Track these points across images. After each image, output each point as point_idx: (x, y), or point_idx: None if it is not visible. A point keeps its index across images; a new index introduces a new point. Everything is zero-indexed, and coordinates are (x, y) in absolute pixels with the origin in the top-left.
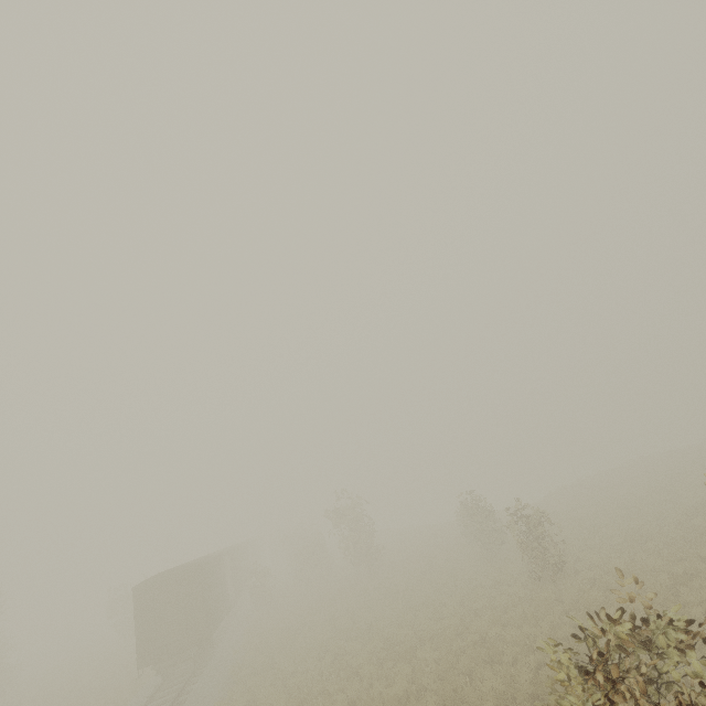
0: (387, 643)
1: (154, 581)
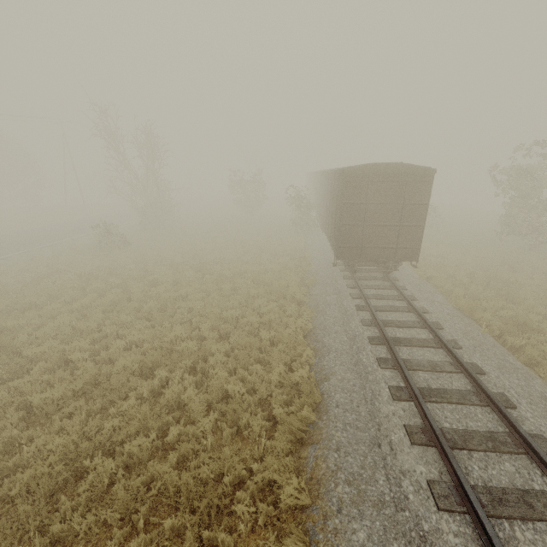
0: None
1: (373, 172)
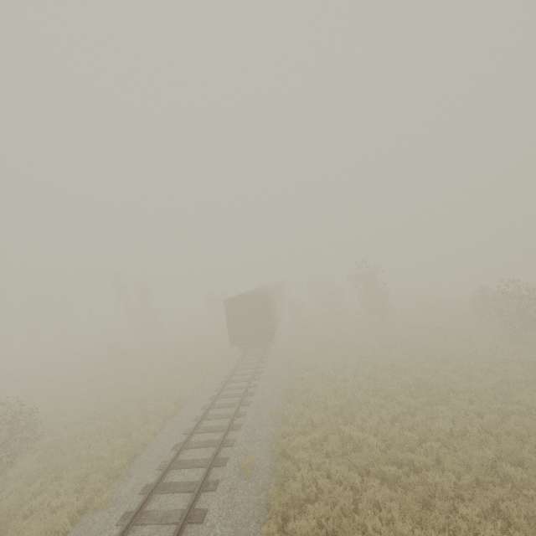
0: (418, 383)
1: (237, 300)
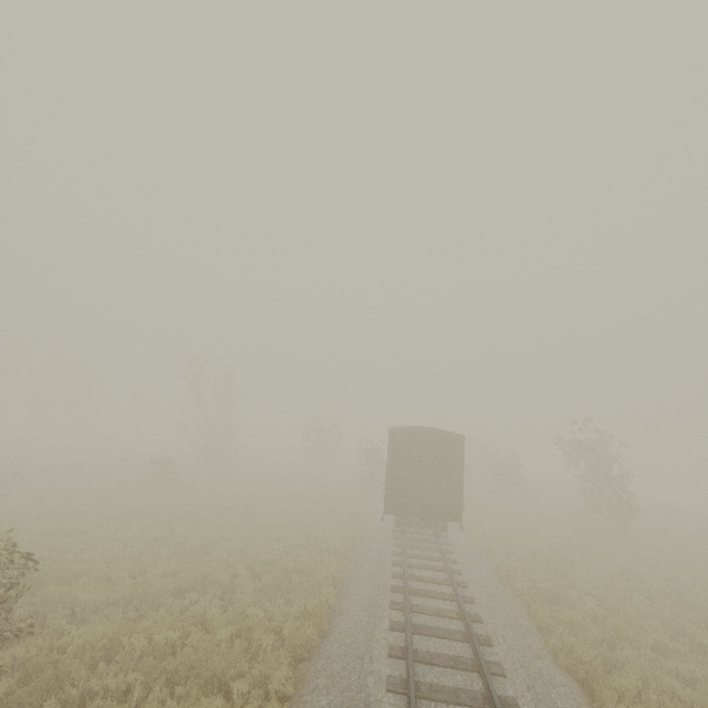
0: None
1: (413, 433)
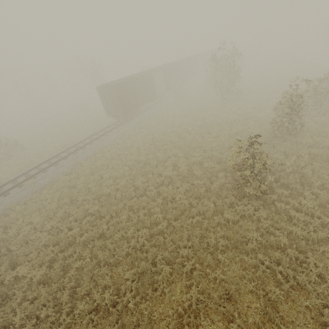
0: (146, 161)
1: (101, 88)
